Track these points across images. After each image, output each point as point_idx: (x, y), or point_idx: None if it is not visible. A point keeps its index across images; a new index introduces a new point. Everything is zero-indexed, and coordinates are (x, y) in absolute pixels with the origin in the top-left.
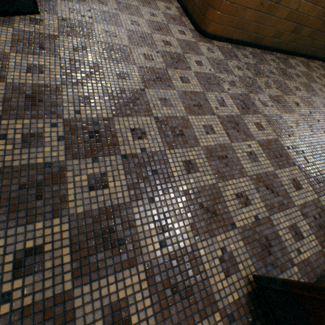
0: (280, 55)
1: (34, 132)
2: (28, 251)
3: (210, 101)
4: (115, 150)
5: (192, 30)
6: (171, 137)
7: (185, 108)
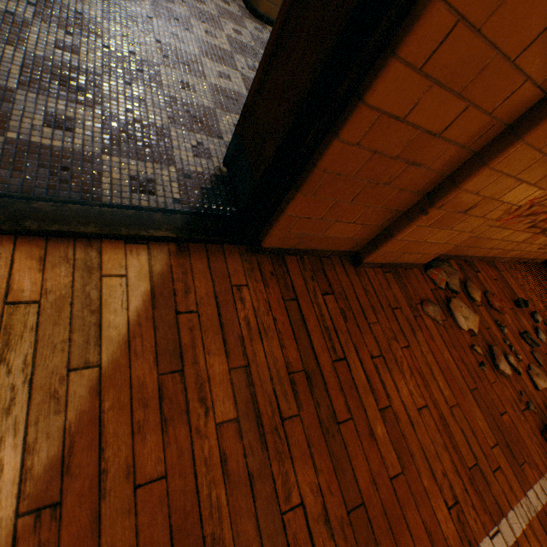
0: None
1: None
2: None
3: (238, 62)
4: (97, 39)
5: (242, 7)
6: (173, 62)
7: (200, 52)
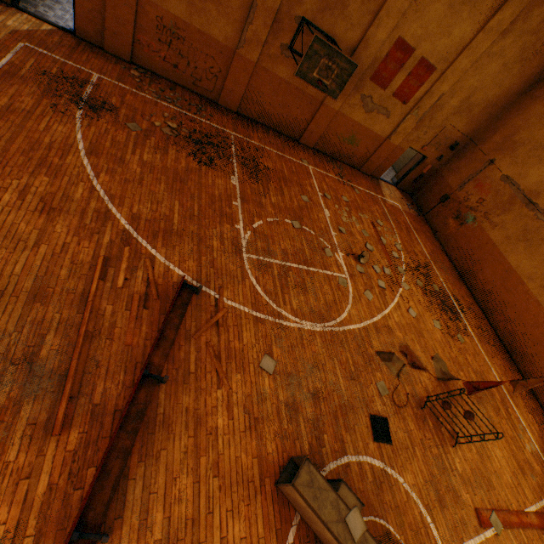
0: None
1: None
2: (35, 1)
3: None
4: (62, 6)
5: None
6: None
7: None
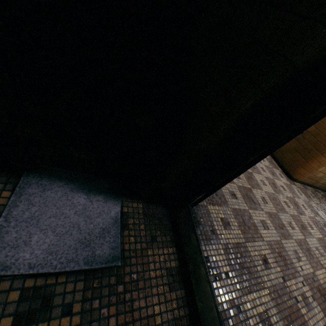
0: (320, 192)
1: (301, 292)
2: None
3: None
4: None
5: (282, 172)
6: None
7: None
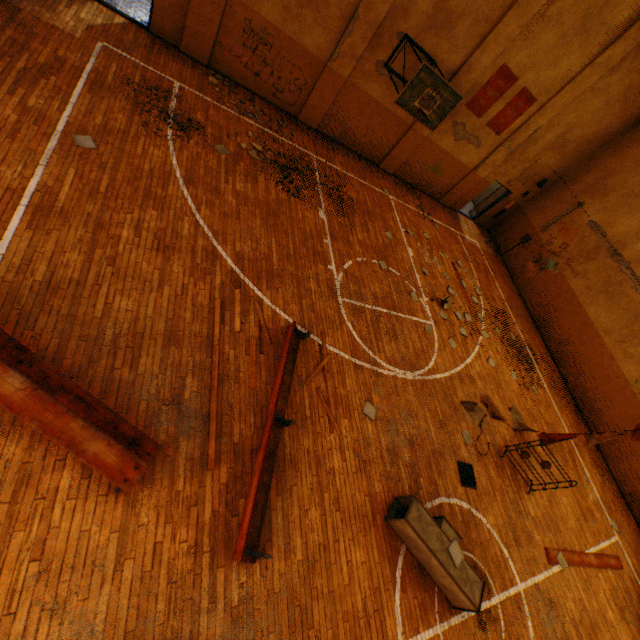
0: None
1: None
2: None
3: None
4: None
5: None
6: (149, 1)
7: None
